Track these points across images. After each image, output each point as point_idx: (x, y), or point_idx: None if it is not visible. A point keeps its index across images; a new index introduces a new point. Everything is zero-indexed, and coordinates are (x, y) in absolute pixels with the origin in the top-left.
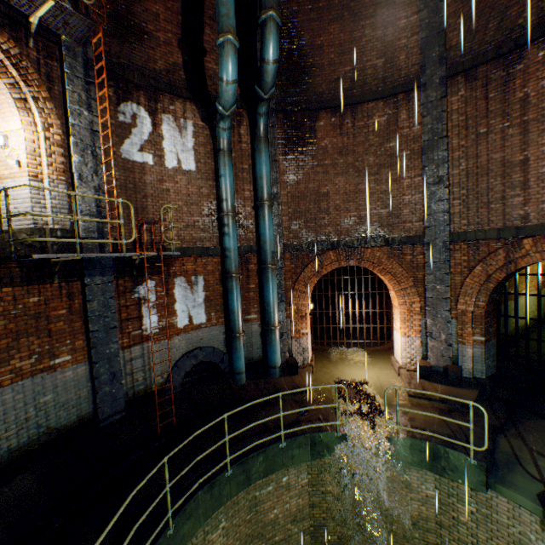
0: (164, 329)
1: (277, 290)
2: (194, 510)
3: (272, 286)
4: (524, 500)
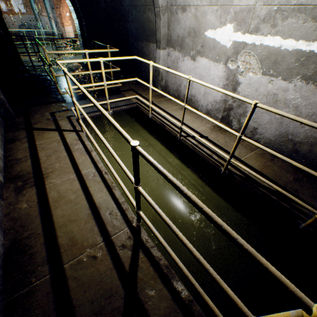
0: (10, 11)
1: (50, 4)
2: (21, 49)
3: (46, 1)
4: None
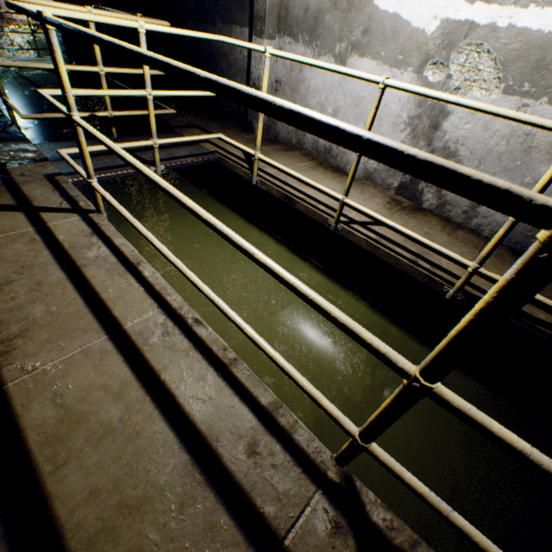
0: None
1: None
2: None
3: None
4: None
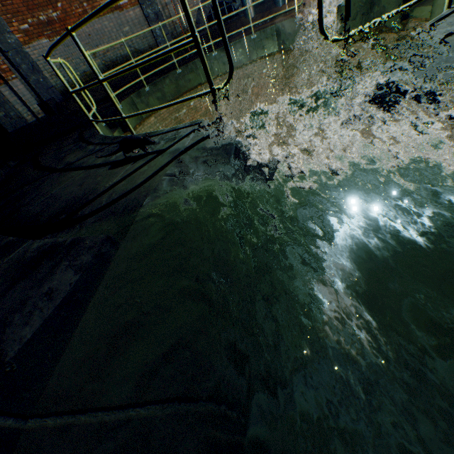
0: None
1: None
2: (194, 70)
3: None
4: (429, 9)
